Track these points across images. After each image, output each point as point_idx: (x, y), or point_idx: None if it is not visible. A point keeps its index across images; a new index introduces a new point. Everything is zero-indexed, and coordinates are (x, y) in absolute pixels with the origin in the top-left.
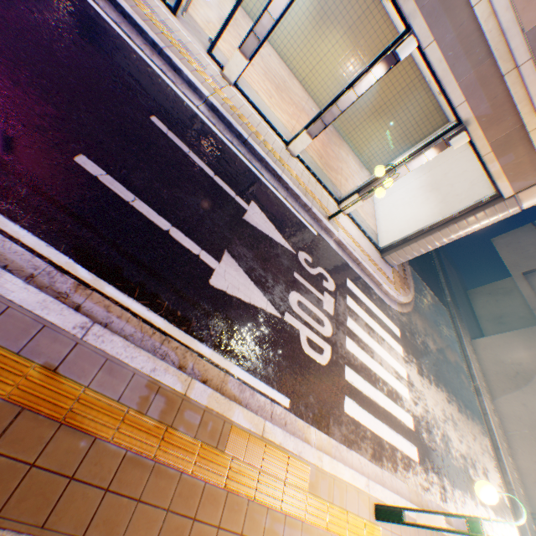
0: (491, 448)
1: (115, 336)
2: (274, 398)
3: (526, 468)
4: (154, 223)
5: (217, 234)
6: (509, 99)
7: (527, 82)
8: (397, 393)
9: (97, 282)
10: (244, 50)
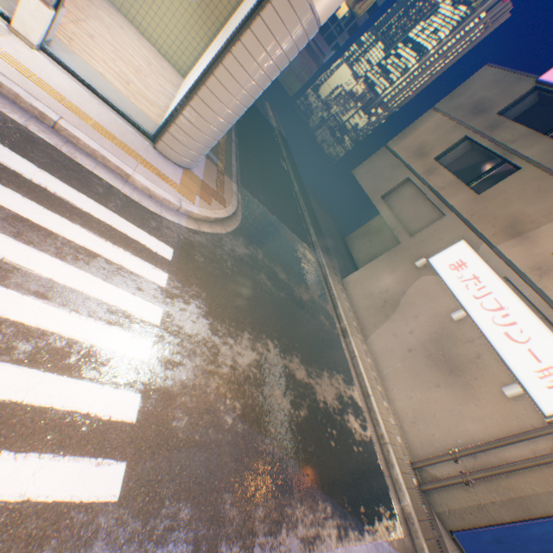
0: (360, 398)
1: None
2: None
3: (403, 408)
4: None
5: None
6: None
7: None
8: (96, 352)
9: None
10: None
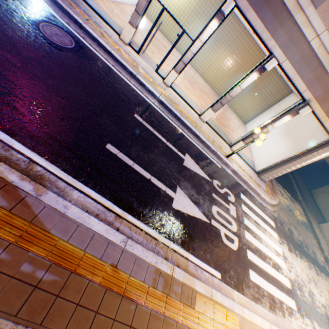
0: None
1: (137, 244)
2: (212, 273)
3: None
4: (143, 175)
5: (172, 176)
6: None
7: None
8: (278, 264)
9: (123, 214)
10: (176, 69)
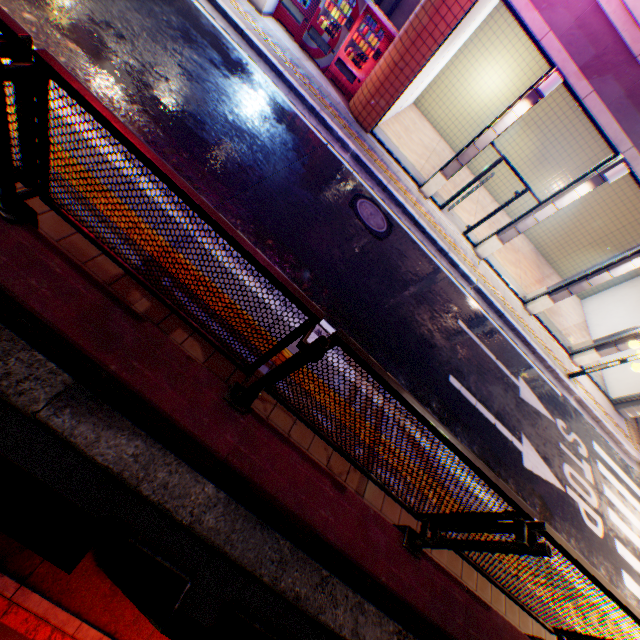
0: None
1: None
2: None
3: None
4: (487, 418)
5: (512, 417)
6: None
7: None
8: None
9: None
10: (502, 238)
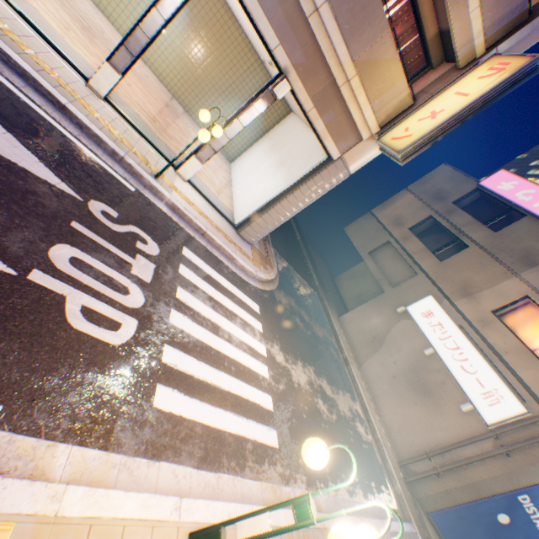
0: (361, 411)
1: None
2: None
3: (390, 421)
4: None
5: None
6: (318, 48)
7: (328, 29)
8: (252, 372)
9: None
10: None
